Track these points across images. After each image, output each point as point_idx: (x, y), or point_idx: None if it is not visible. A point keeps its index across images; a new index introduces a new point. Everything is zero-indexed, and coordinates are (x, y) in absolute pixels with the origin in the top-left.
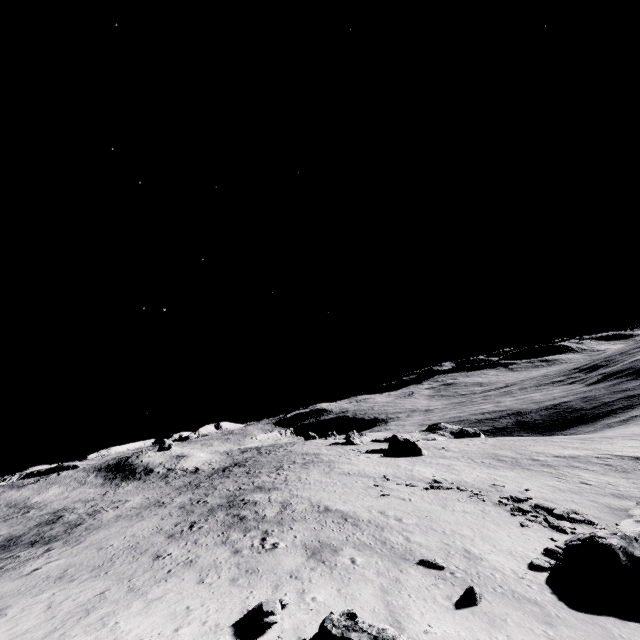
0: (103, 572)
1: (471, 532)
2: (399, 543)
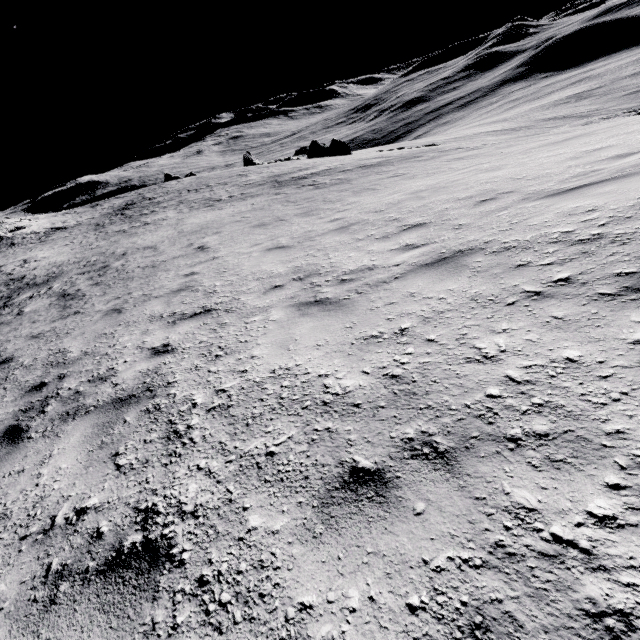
0: (368, 192)
1: None
2: None
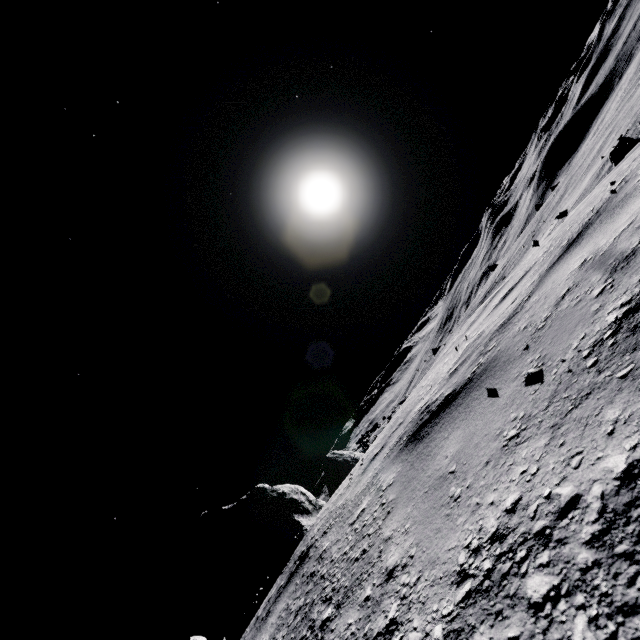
0: None
1: None
2: None
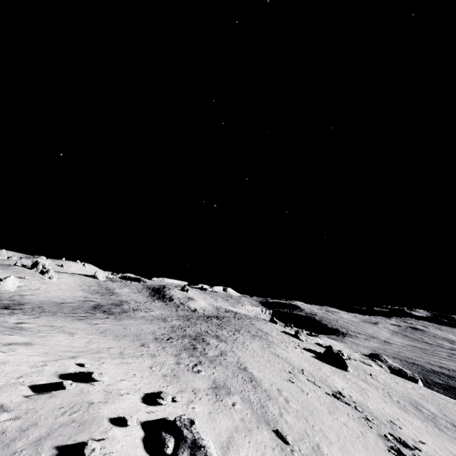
0: (118, 339)
1: (335, 439)
2: (273, 413)
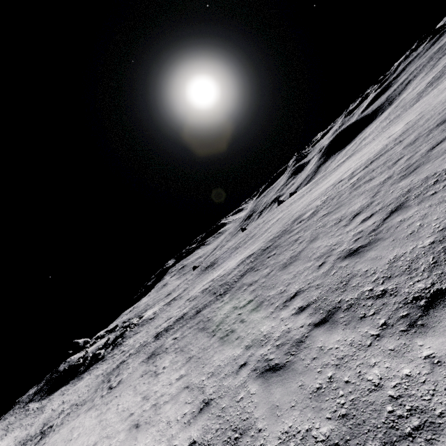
0: None
1: None
2: None
